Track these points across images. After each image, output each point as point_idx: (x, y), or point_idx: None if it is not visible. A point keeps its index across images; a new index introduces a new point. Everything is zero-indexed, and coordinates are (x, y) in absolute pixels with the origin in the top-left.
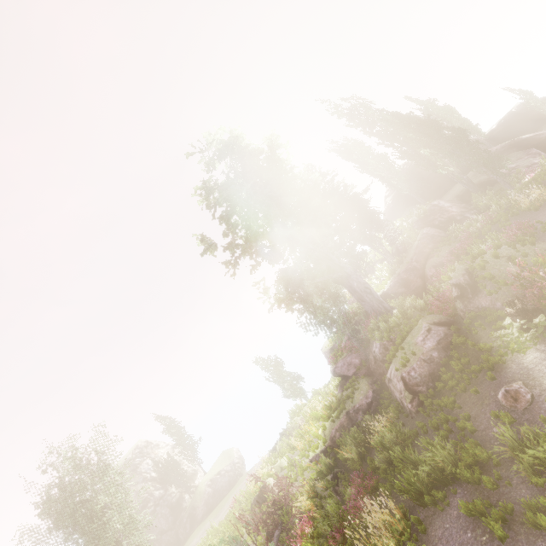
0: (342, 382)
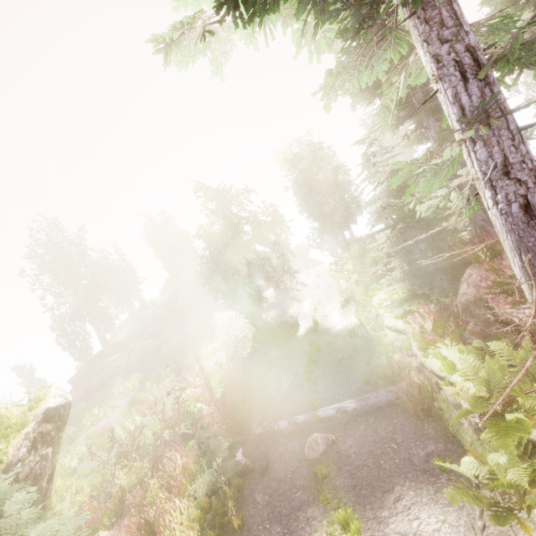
0: (73, 390)
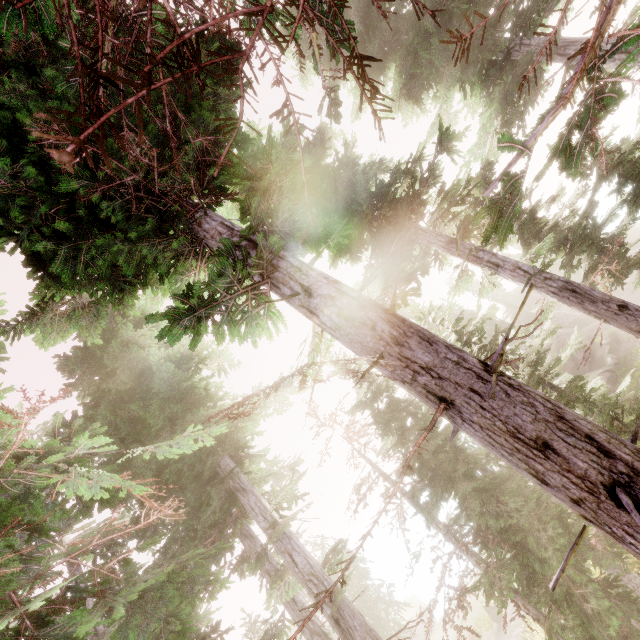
0: None
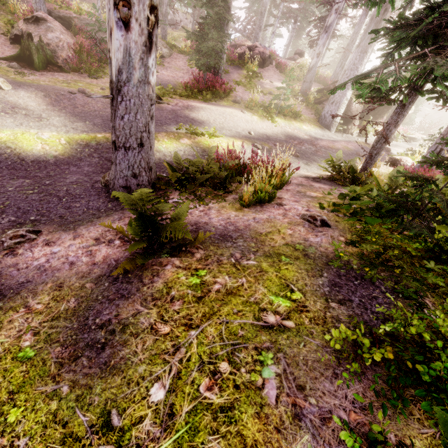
0: None
